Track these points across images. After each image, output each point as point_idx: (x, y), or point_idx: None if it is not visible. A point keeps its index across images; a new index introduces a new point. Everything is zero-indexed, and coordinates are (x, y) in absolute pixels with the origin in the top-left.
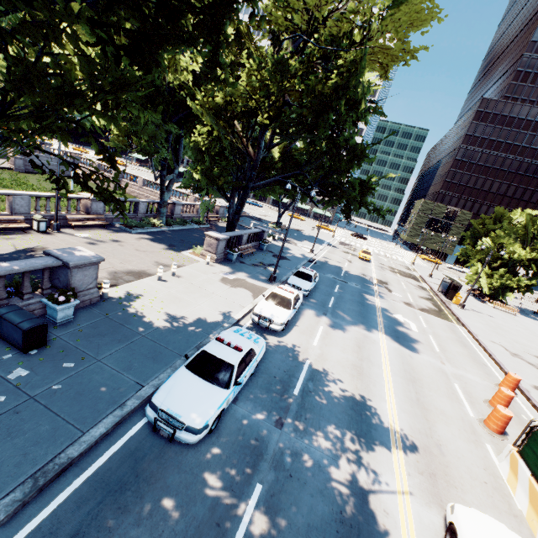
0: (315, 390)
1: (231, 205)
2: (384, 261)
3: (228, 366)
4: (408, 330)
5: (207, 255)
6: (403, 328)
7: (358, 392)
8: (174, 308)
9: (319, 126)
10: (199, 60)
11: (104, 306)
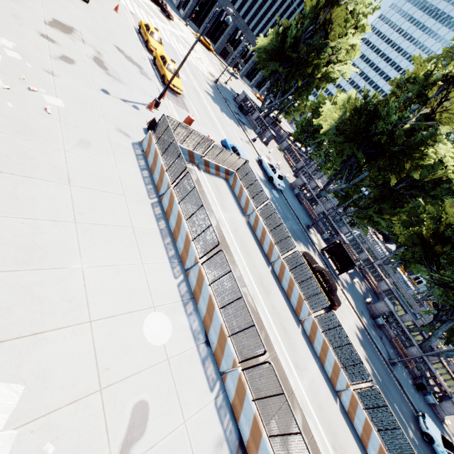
0: None
1: None
2: None
3: (452, 450)
4: None
5: None
6: None
7: None
8: None
9: None
10: None
11: (438, 419)
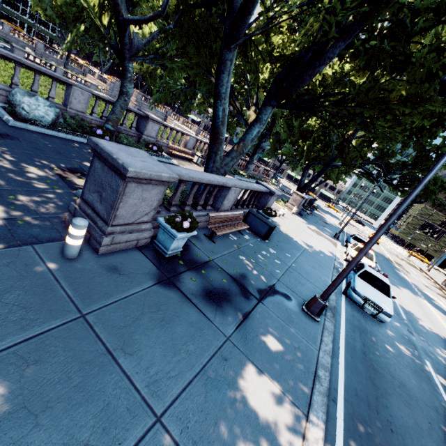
0: (414, 321)
1: (305, 174)
2: (387, 247)
3: (386, 285)
4: (441, 306)
5: (290, 207)
6: (436, 302)
7: (439, 333)
8: (301, 238)
9: (422, 134)
10: (333, 67)
11: None
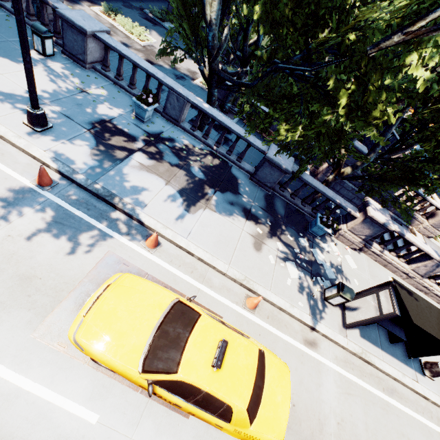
0: None
1: None
2: None
3: None
4: None
5: None
6: None
7: None
8: None
9: None
10: None
11: None
